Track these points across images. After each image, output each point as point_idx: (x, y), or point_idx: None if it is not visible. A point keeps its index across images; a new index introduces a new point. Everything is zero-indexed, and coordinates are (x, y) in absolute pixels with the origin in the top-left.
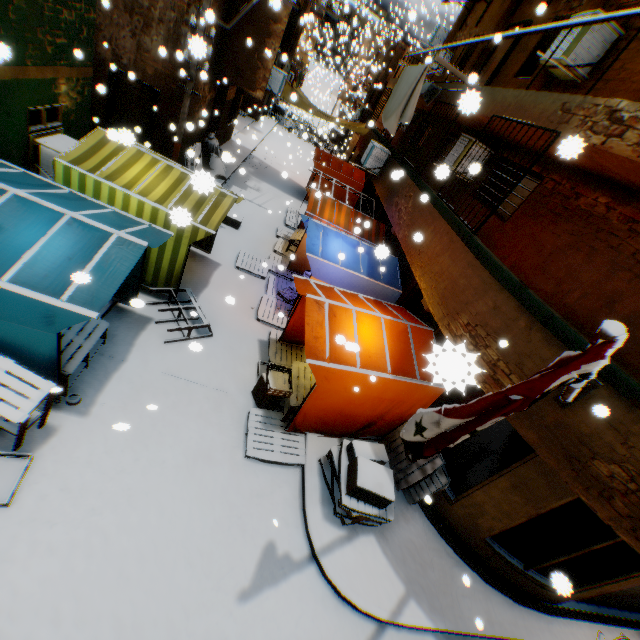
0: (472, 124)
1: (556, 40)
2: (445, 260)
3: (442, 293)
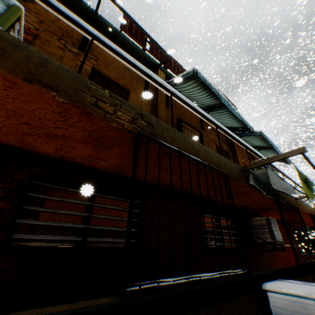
0: (253, 207)
1: None
2: None
3: None
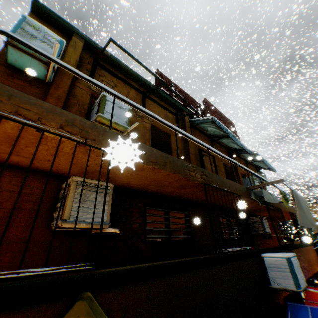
0: (251, 209)
1: (254, 182)
2: (312, 254)
3: (317, 260)
